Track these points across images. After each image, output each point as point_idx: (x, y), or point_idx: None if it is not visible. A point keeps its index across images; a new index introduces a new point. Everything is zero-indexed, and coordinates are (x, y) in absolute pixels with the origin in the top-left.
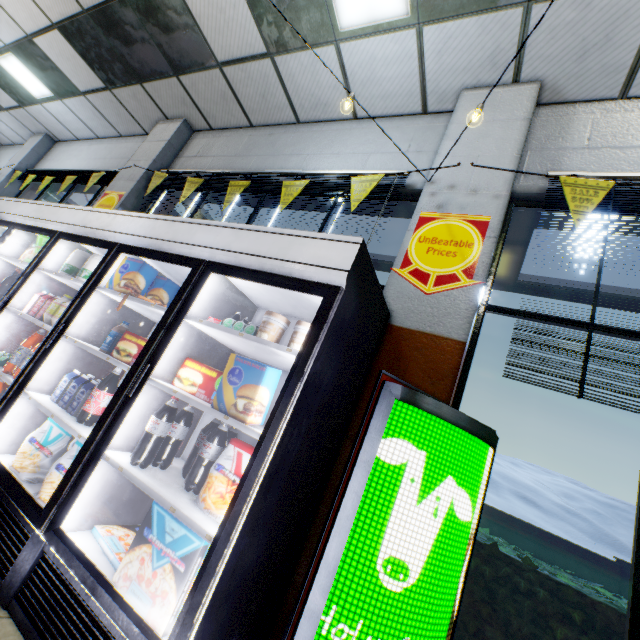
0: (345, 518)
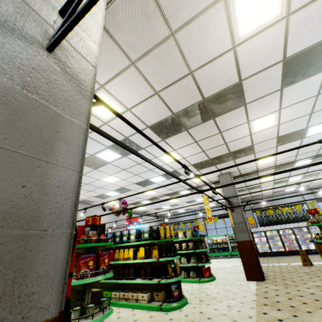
0: None
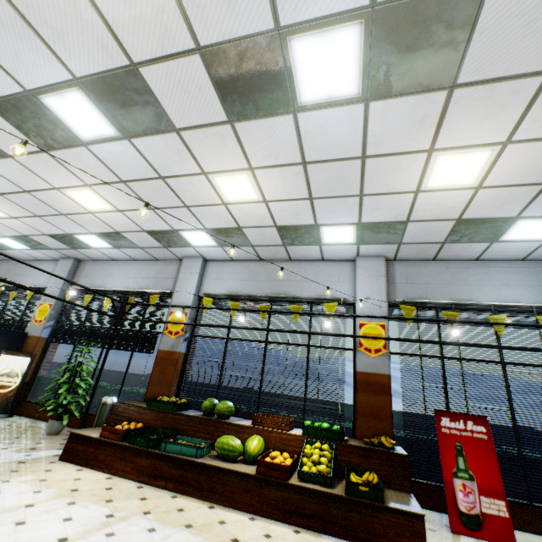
0: None
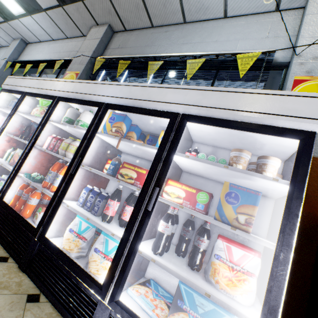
0: None
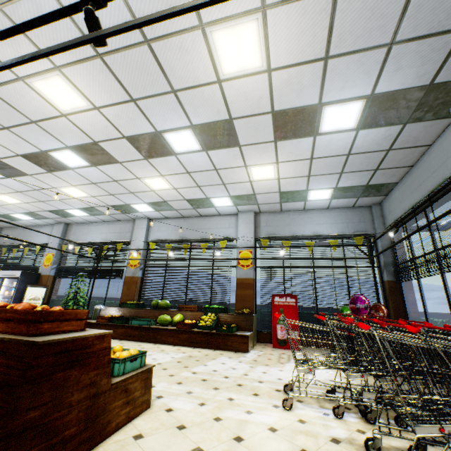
0: (24, 300)
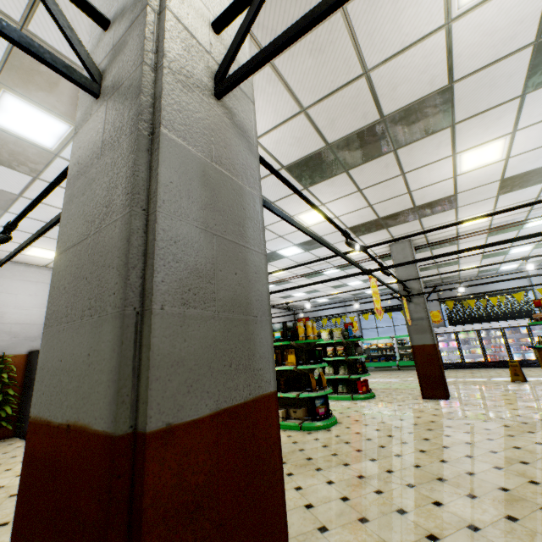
0: None
